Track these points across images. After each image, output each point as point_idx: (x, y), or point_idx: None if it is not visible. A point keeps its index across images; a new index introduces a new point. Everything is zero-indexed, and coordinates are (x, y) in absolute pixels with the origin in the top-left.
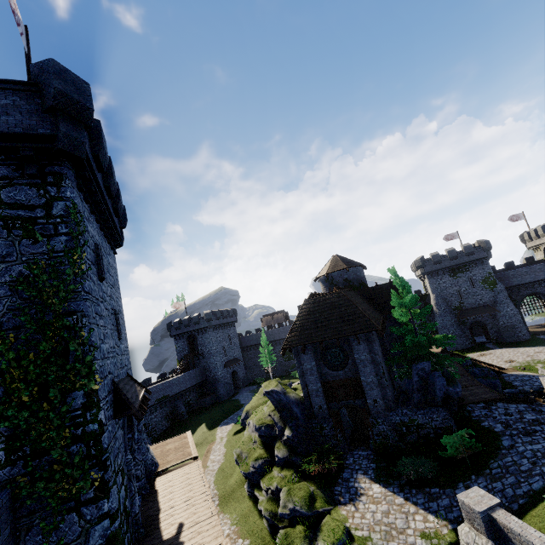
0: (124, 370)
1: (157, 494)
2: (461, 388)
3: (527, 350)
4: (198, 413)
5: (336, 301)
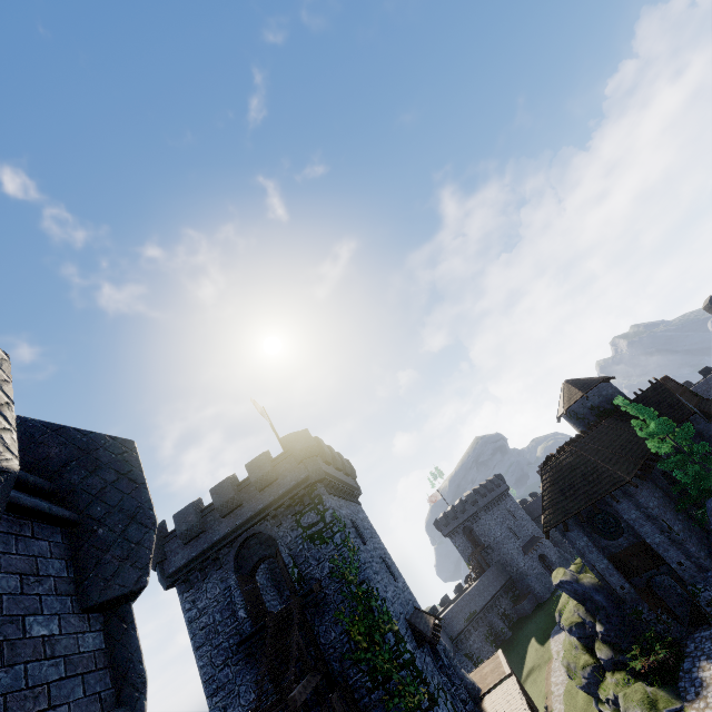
0: (411, 605)
1: None
2: None
3: None
4: (522, 625)
5: (572, 460)
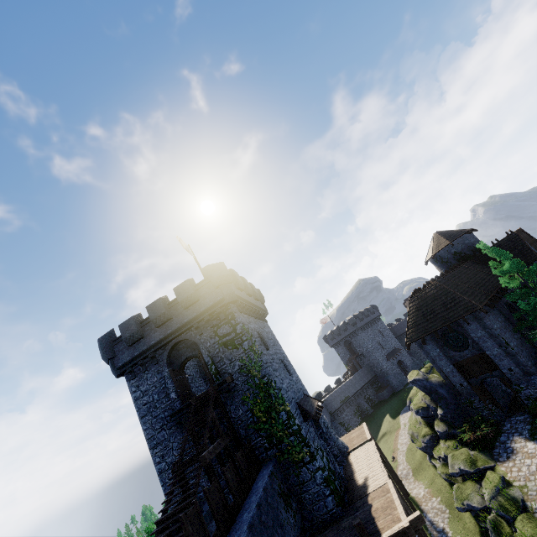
0: (301, 393)
1: (351, 464)
2: None
3: None
4: (381, 406)
5: (435, 292)
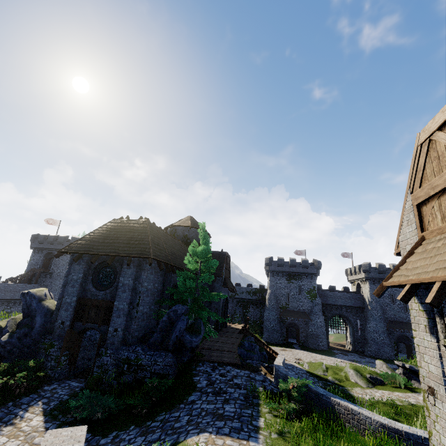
0: None
1: None
2: (198, 339)
3: (317, 356)
4: None
5: (137, 226)
